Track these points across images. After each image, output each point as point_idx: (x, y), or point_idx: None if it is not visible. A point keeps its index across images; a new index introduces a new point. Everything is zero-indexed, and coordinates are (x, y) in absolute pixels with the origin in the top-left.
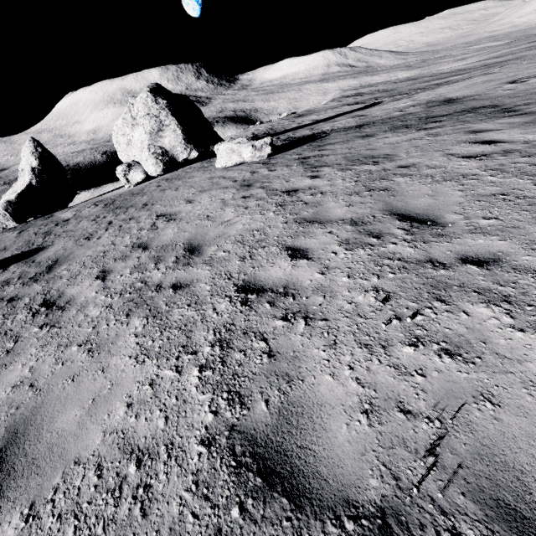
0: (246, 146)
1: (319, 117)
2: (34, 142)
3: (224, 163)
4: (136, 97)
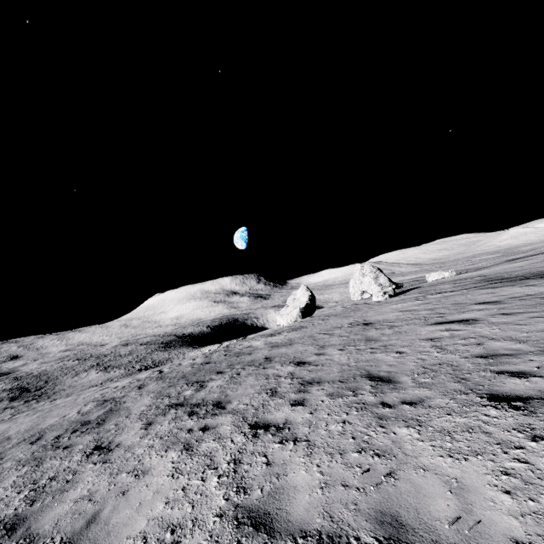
0: (445, 272)
1: None
2: (306, 286)
3: (437, 278)
4: (363, 266)
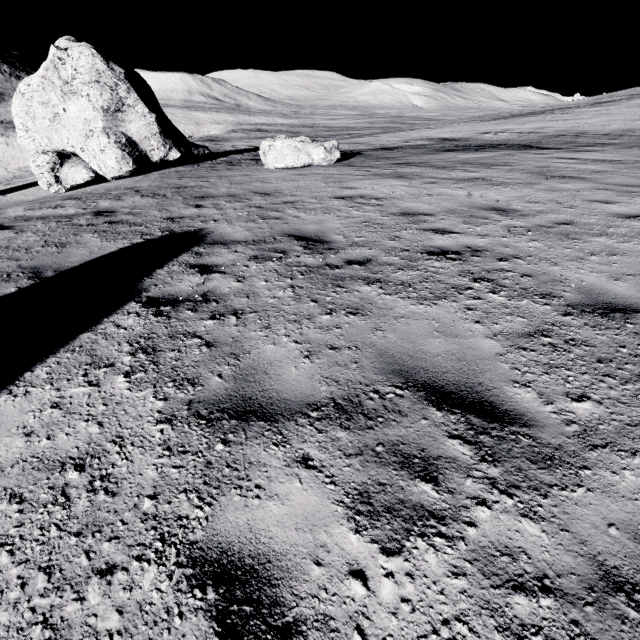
0: (315, 147)
1: (253, 144)
2: None
3: (290, 162)
4: (66, 49)
